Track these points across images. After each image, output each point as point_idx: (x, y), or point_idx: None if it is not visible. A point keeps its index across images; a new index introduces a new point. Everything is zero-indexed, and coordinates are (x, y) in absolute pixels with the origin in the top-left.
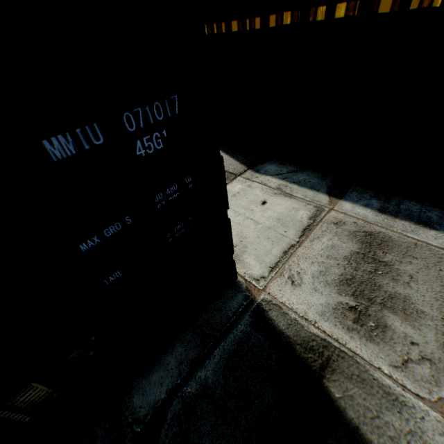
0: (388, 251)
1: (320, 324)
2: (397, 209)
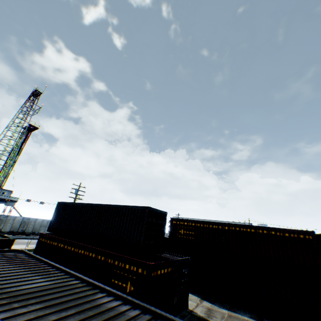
0: None
1: None
2: None
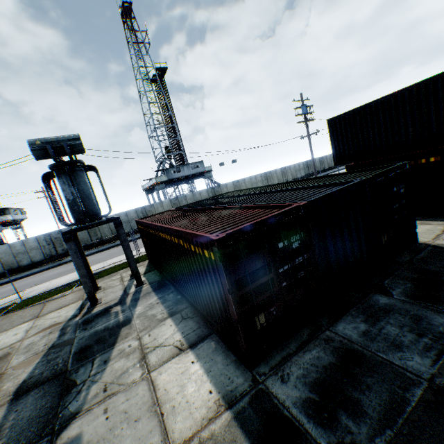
0: None
1: None
2: None
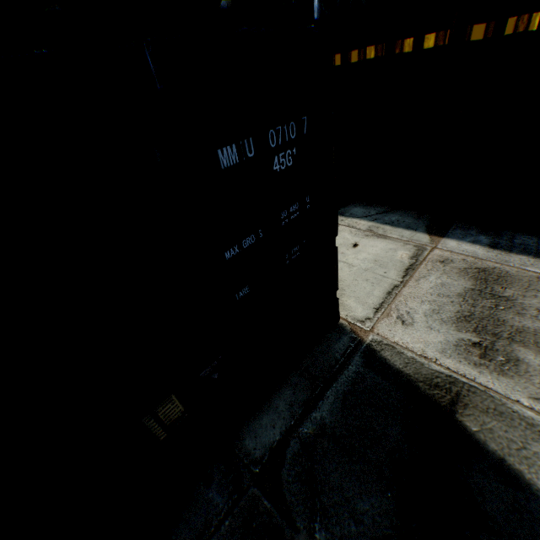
0: (508, 286)
1: (441, 361)
2: (510, 243)
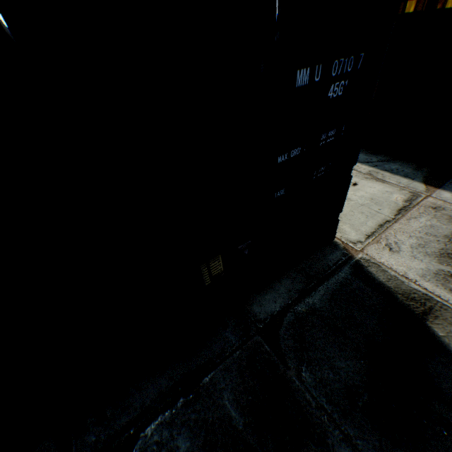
0: None
1: (420, 283)
2: None
